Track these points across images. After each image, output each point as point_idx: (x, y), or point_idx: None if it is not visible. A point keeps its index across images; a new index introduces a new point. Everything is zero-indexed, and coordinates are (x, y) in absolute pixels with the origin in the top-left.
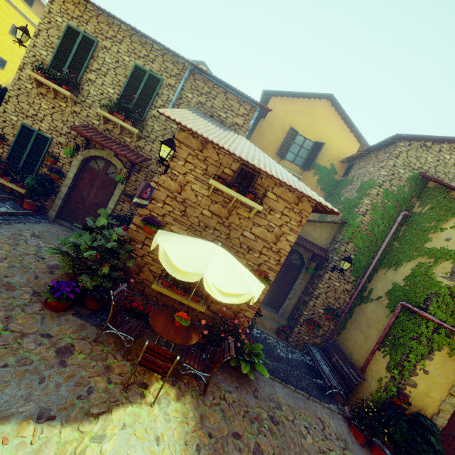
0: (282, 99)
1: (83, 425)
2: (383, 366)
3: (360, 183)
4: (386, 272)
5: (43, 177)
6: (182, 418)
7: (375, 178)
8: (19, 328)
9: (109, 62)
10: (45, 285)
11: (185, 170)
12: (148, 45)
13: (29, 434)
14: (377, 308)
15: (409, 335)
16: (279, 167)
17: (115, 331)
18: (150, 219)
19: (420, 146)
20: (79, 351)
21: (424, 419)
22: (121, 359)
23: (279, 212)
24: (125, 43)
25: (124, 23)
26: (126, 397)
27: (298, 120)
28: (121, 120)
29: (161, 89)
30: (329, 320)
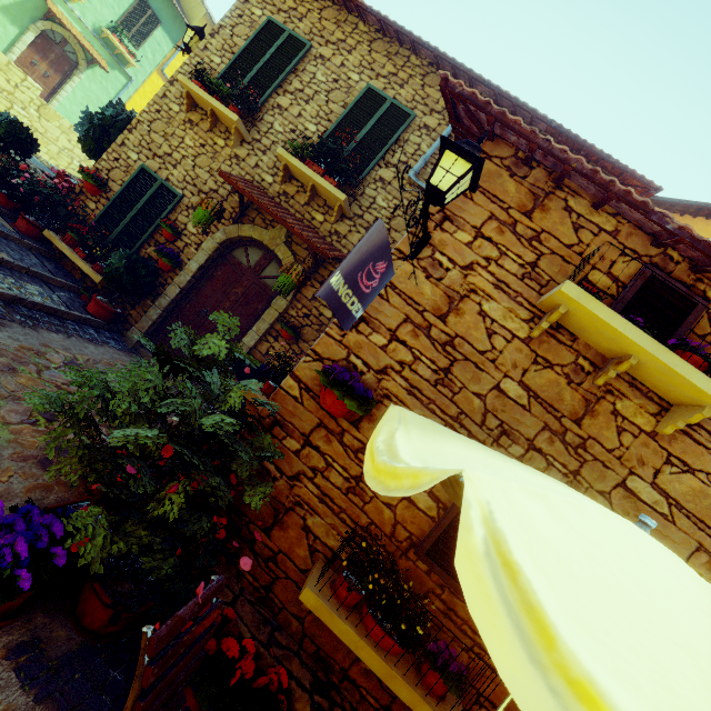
0: None
1: None
2: None
3: None
4: None
5: (141, 258)
6: None
7: None
8: None
9: (322, 80)
10: None
11: (472, 259)
12: (401, 58)
13: None
14: None
15: None
16: None
17: None
18: (345, 371)
19: None
20: None
21: None
22: None
23: None
24: (358, 52)
25: (369, 10)
26: None
27: None
28: (317, 175)
29: (406, 133)
30: None
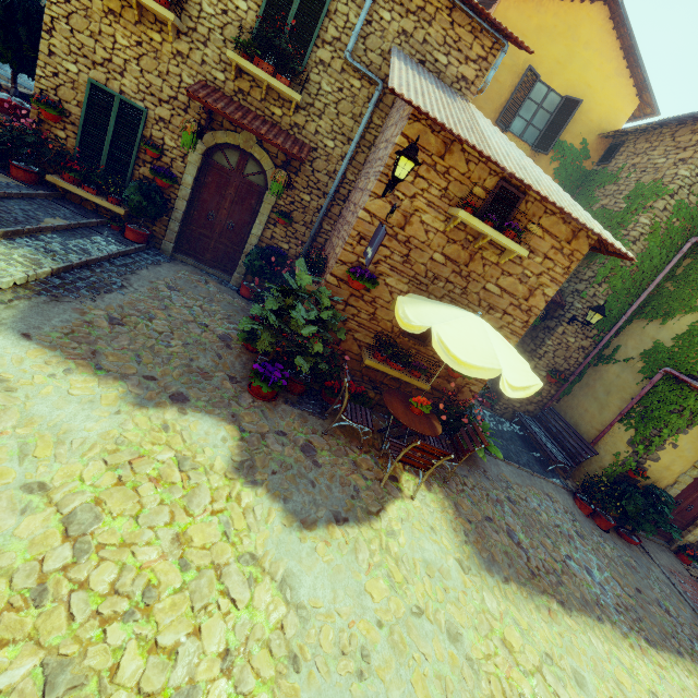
0: (522, 0)
1: (373, 523)
2: (623, 440)
3: (633, 183)
4: (645, 325)
5: (149, 186)
6: (441, 508)
7: (665, 180)
8: (252, 427)
9: None
10: (233, 366)
11: (414, 191)
12: None
13: (339, 536)
14: (623, 372)
15: (669, 409)
16: (543, 175)
17: (350, 423)
18: (361, 270)
19: None
20: (320, 448)
21: (660, 492)
22: (359, 452)
23: (542, 254)
24: None
25: None
26: (388, 493)
27: (543, 50)
28: (269, 74)
29: (333, 2)
30: (551, 385)
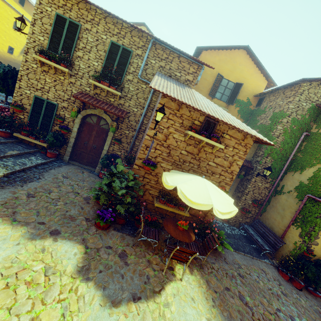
0: (210, 51)
1: (156, 299)
2: (296, 234)
3: (272, 113)
4: (293, 174)
5: (57, 134)
6: (198, 284)
7: (284, 110)
8: (93, 245)
9: (91, 41)
10: (89, 212)
11: (168, 125)
12: (119, 24)
13: (134, 309)
14: (288, 198)
15: (315, 216)
16: (226, 113)
17: (146, 238)
18: (148, 161)
19: (317, 84)
20: (130, 254)
21: None
22: (152, 254)
23: (232, 146)
24: (101, 24)
25: (101, 9)
26: (167, 278)
27: (223, 67)
28: (107, 86)
29: (131, 59)
30: (255, 207)
